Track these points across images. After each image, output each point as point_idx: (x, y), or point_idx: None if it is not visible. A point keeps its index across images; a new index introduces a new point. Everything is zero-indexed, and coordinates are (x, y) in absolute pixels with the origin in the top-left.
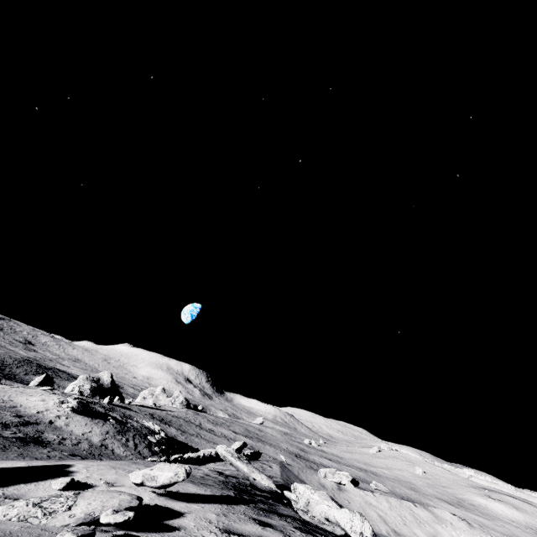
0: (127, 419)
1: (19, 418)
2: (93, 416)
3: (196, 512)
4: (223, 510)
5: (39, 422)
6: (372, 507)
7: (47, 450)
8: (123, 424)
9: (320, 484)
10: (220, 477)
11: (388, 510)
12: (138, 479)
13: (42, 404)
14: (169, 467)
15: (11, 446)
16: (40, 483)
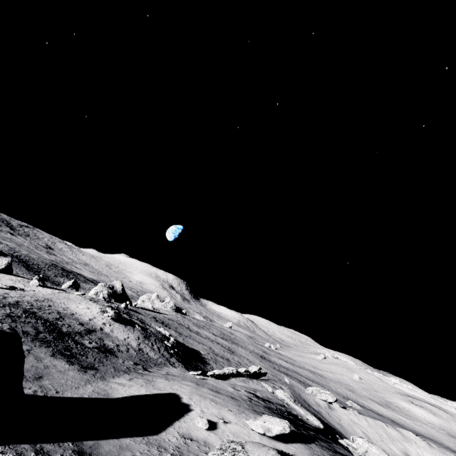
0: (145, 325)
1: (83, 326)
2: (125, 323)
3: (298, 454)
4: (309, 451)
5: (95, 329)
6: (356, 424)
7: (121, 361)
8: (145, 330)
9: (316, 403)
10: (260, 401)
11: (368, 428)
12: (260, 430)
13: (89, 311)
14: (275, 421)
15: (102, 359)
16: (185, 420)
